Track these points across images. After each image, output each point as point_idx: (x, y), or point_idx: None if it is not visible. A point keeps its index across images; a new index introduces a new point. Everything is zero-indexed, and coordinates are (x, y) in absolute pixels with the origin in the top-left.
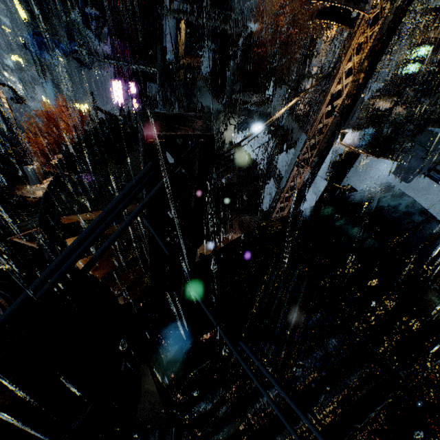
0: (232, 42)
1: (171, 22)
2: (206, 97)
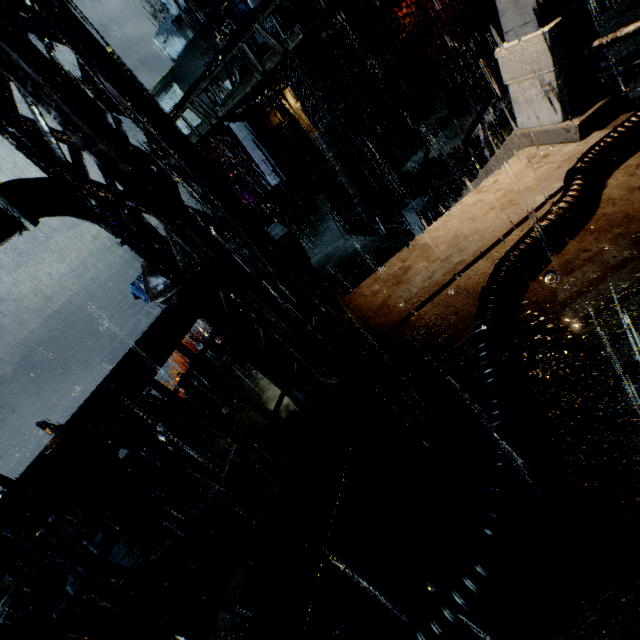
0: (401, 28)
1: (244, 131)
2: (323, 233)
